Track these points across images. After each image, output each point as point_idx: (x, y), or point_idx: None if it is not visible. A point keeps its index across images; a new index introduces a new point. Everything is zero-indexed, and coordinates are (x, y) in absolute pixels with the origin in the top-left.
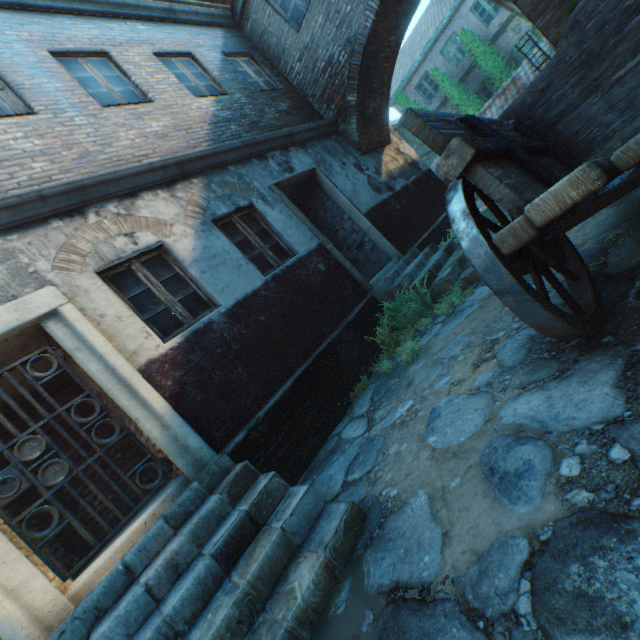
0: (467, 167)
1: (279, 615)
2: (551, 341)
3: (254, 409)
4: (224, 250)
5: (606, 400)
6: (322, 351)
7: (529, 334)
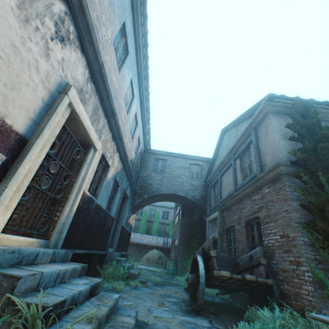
0: (213, 256)
1: (125, 324)
2: (187, 310)
3: (72, 246)
4: (110, 188)
5: (207, 323)
6: (93, 253)
7: (179, 306)
